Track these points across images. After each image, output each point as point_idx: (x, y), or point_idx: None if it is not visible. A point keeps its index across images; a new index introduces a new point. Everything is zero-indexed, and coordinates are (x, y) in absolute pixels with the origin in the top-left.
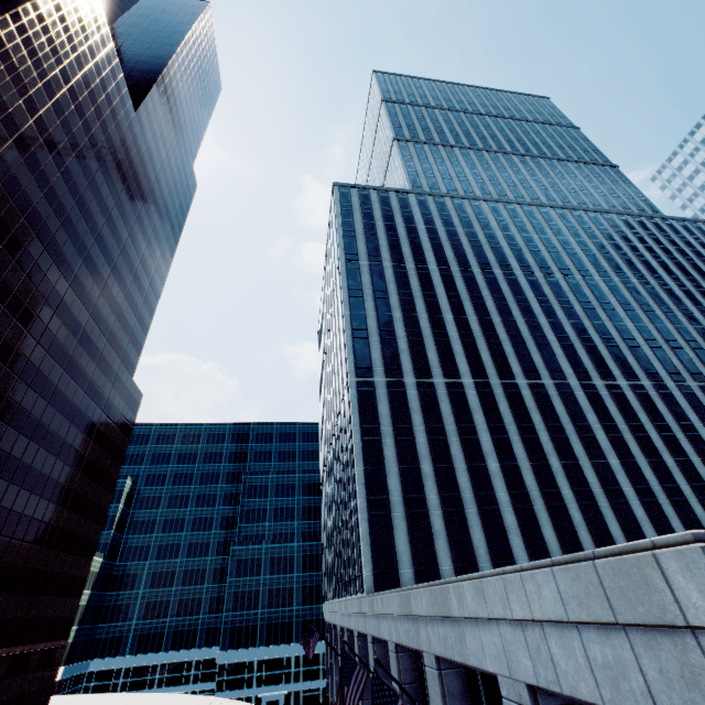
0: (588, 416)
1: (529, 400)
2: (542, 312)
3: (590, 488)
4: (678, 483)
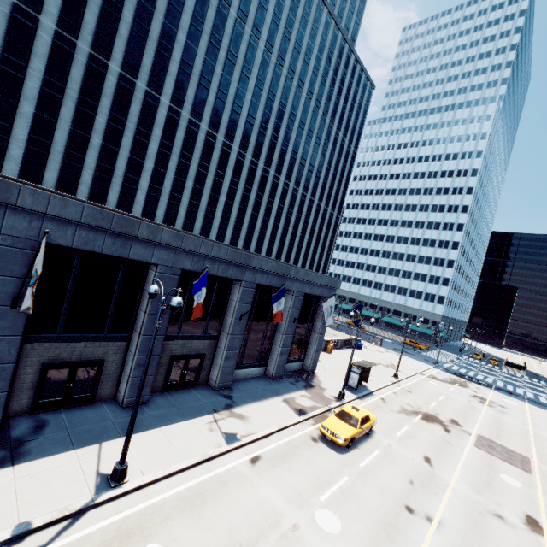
0: (156, 130)
1: (110, 86)
2: (188, 29)
3: (114, 169)
4: (183, 196)
